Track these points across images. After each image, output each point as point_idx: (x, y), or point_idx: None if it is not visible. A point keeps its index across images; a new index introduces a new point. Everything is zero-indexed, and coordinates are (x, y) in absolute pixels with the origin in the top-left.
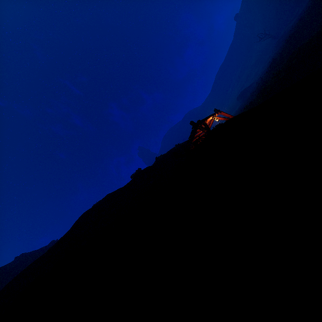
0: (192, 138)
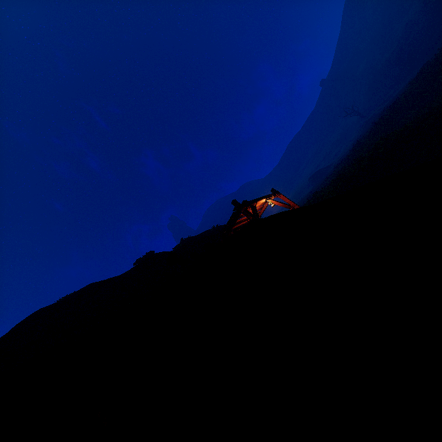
0: (233, 224)
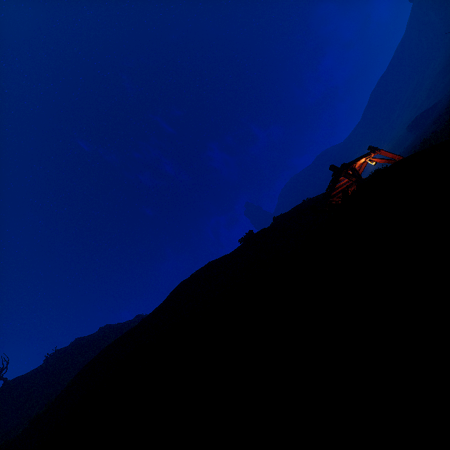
0: (332, 190)
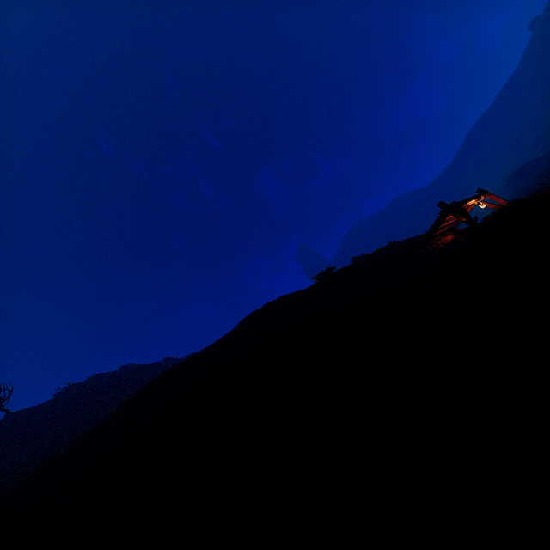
0: (435, 230)
